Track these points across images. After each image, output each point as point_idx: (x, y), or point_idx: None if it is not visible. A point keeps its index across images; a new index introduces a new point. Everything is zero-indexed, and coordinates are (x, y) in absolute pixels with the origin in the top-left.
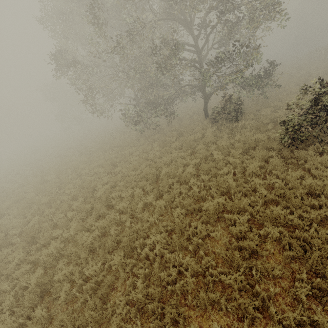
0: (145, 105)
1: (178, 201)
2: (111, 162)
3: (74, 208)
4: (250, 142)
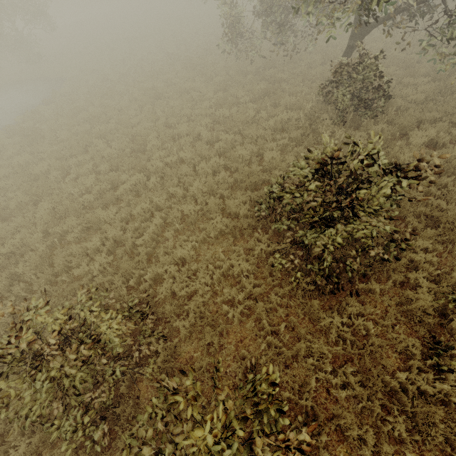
0: (261, 2)
1: (102, 189)
2: (157, 93)
3: (72, 132)
4: (255, 176)
